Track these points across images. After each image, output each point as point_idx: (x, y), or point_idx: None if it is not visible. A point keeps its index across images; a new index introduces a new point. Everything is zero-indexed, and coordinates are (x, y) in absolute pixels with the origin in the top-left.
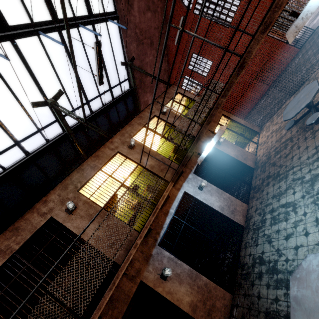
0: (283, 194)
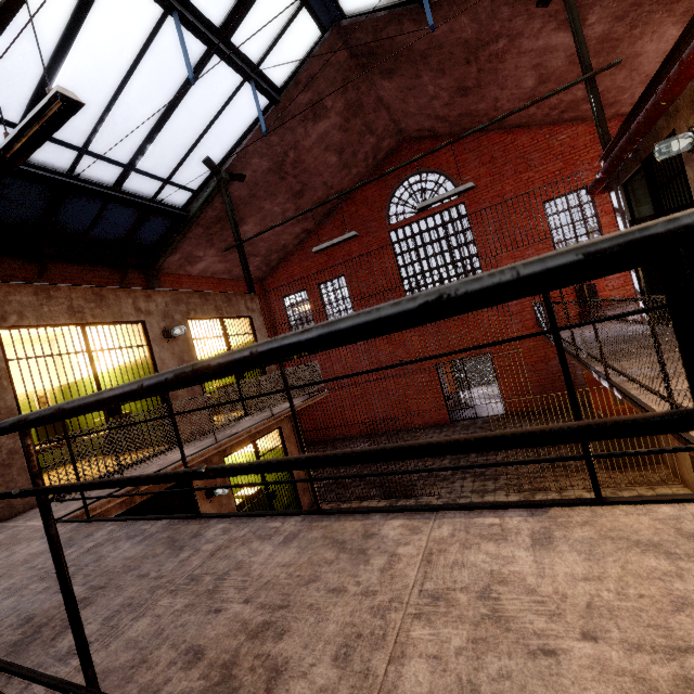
0: None
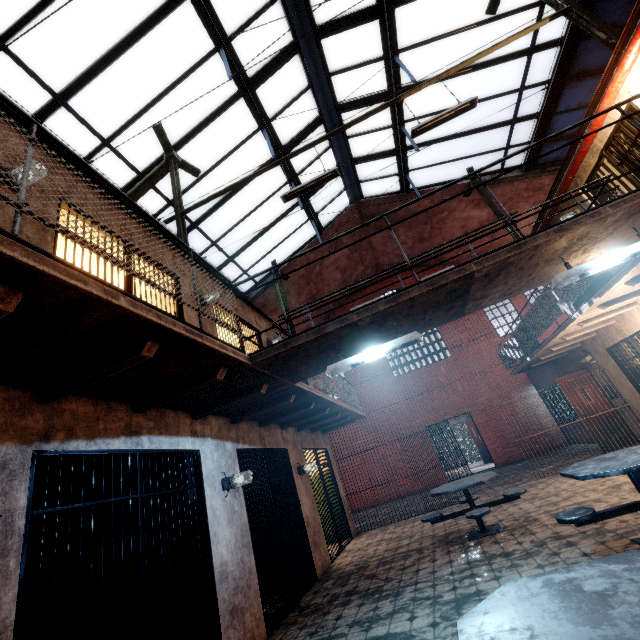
0: (383, 619)
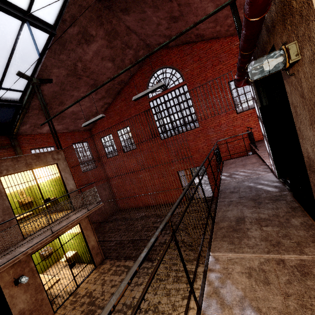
0: None
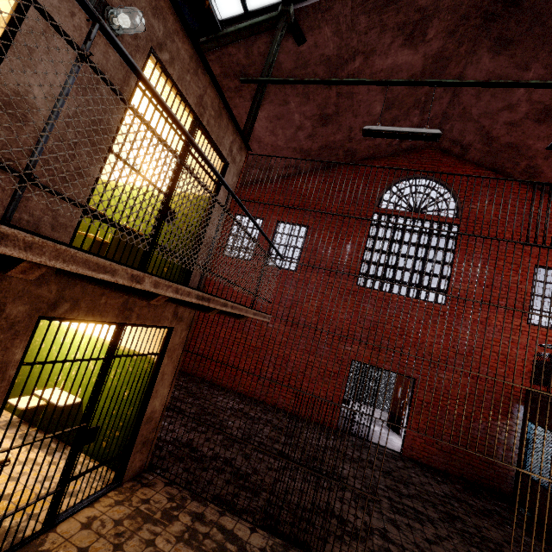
0: None
